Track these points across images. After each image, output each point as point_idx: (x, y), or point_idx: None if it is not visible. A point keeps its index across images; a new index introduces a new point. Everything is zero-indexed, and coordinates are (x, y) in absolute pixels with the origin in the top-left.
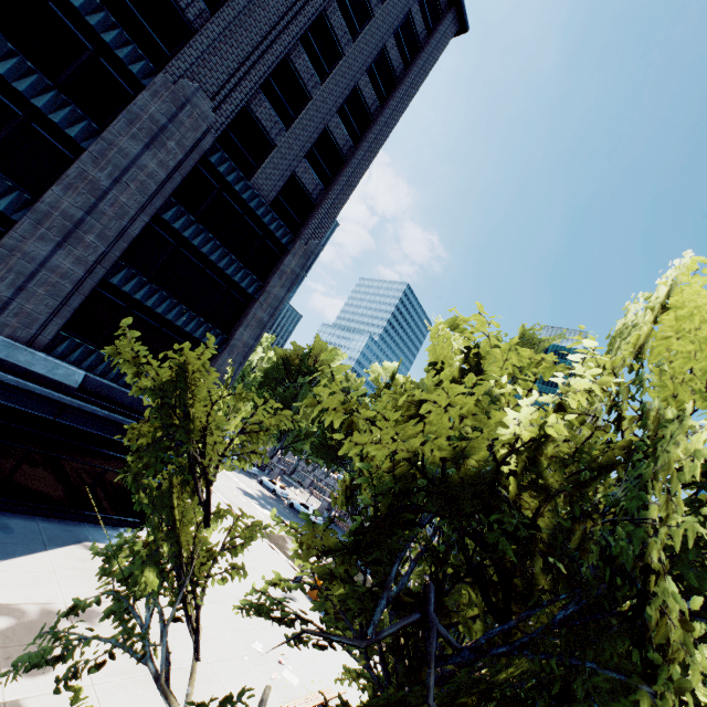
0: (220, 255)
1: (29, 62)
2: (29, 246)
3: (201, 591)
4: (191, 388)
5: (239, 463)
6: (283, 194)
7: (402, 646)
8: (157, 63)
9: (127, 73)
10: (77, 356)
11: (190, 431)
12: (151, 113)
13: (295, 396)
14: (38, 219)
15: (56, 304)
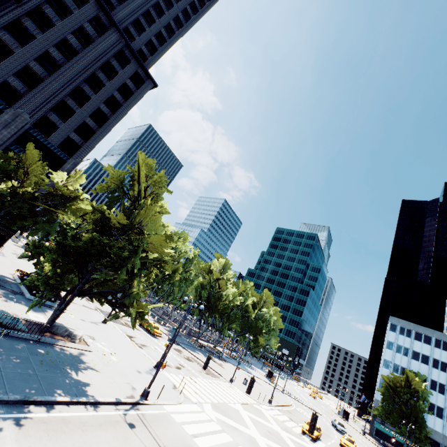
0: None
1: None
2: None
3: None
4: None
5: None
6: (64, 143)
7: None
8: (10, 105)
9: None
10: None
11: None
12: (6, 119)
13: None
14: None
15: None
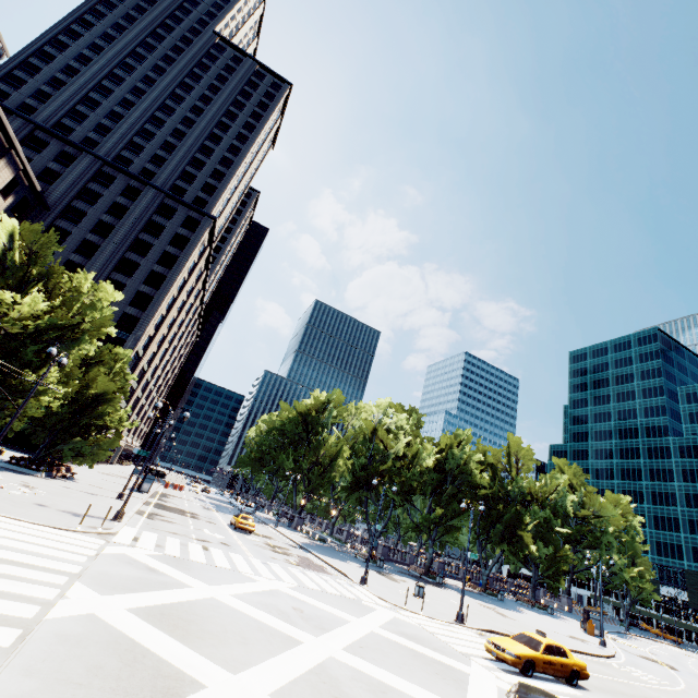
0: None
1: None
2: None
3: None
4: None
5: None
6: (121, 321)
7: None
8: None
9: None
10: None
11: None
12: None
13: None
14: None
15: None
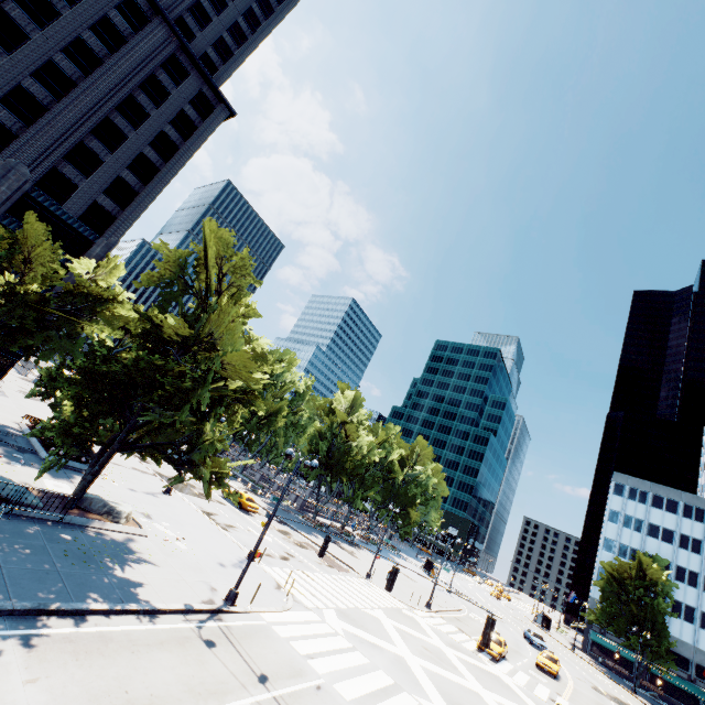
0: None
1: None
2: None
3: None
4: None
5: None
6: (89, 213)
7: None
8: None
9: None
10: None
11: None
12: None
13: None
14: None
15: None
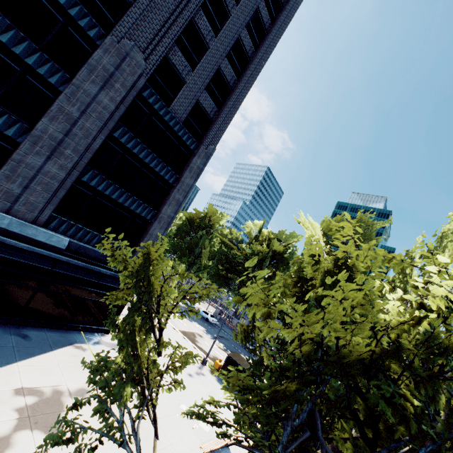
0: (151, 159)
1: (21, 32)
2: (29, 159)
3: (157, 397)
4: (147, 269)
5: (179, 318)
6: (191, 116)
7: (295, 448)
8: (106, 28)
9: (86, 37)
10: (64, 228)
11: (147, 298)
12: (104, 64)
13: (197, 242)
14: (34, 141)
15: (49, 196)
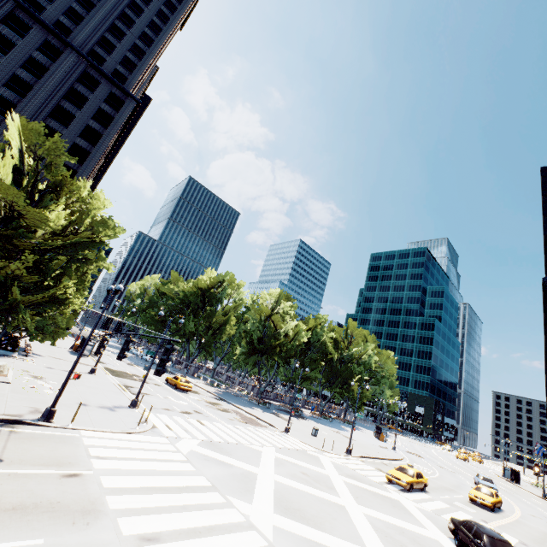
0: None
1: None
2: None
3: None
4: None
5: None
6: None
7: None
8: None
9: None
10: None
11: None
12: None
13: None
14: None
15: None
